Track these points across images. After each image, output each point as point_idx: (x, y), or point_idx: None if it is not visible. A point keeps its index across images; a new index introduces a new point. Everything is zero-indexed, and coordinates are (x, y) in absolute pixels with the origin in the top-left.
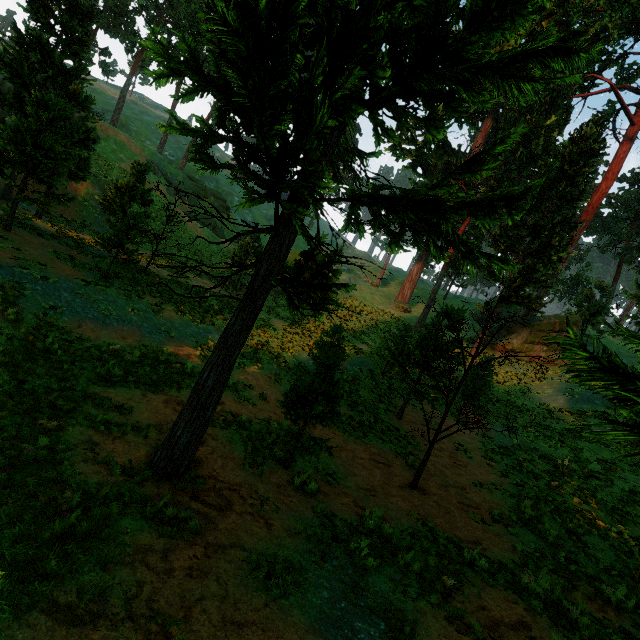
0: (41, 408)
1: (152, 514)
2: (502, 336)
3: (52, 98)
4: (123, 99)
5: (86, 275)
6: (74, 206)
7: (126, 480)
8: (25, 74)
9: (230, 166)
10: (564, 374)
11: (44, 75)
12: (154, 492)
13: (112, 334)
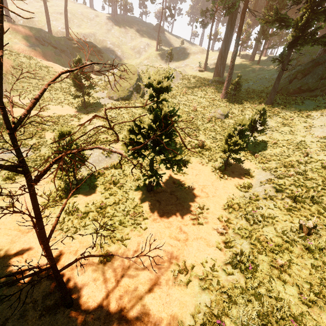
0: None
1: None
2: (298, 80)
3: None
4: None
5: None
6: None
7: None
8: None
9: None
10: None
11: None
12: None
13: None
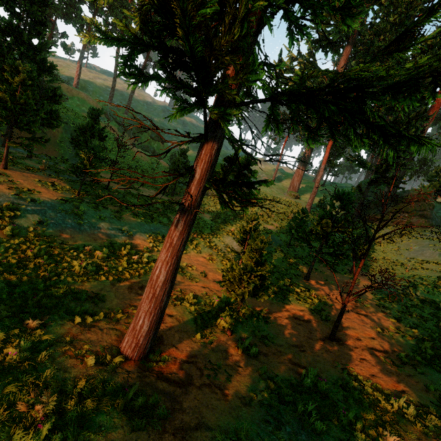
0: (27, 309)
1: (123, 406)
2: (372, 209)
3: (20, 63)
4: (80, 67)
5: (64, 195)
6: (54, 147)
7: (100, 369)
8: (5, 53)
9: (158, 77)
10: (424, 233)
11: (18, 52)
12: (125, 378)
13: (86, 238)
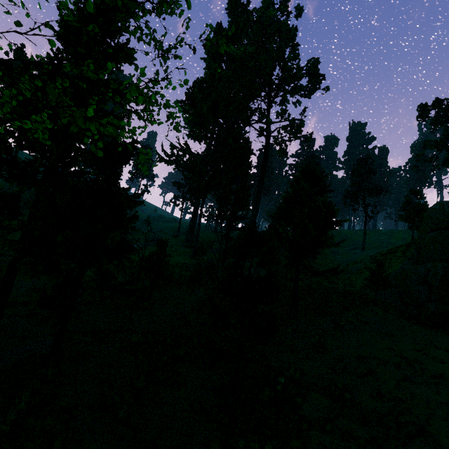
0: None
1: None
2: None
3: None
4: None
5: None
6: None
7: None
8: None
9: None
10: None
11: None
12: None
13: None
